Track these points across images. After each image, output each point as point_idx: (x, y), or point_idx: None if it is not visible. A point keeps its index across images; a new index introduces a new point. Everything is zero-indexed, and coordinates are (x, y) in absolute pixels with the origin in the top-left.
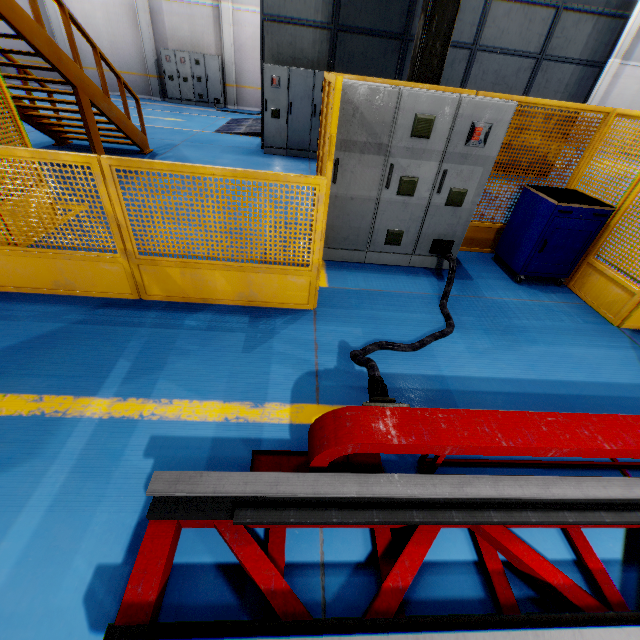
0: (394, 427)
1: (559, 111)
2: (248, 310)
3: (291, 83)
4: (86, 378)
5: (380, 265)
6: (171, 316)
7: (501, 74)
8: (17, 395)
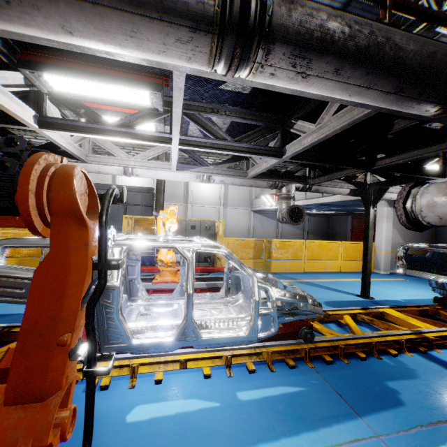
0: None
1: None
2: None
3: None
4: None
5: None
6: None
7: (111, 210)
8: None
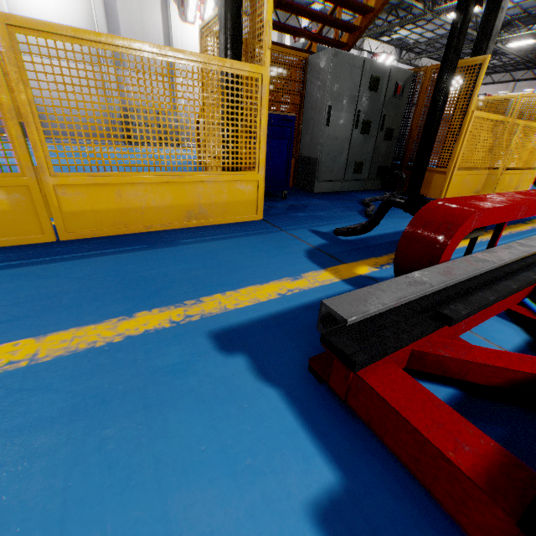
0: None
1: None
2: None
3: None
4: None
5: None
6: None
7: None
8: None
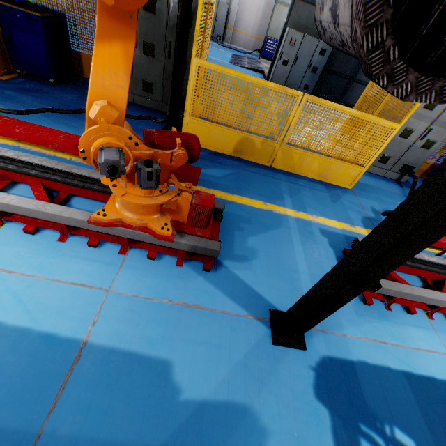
0: (444, 239)
1: None
2: (322, 183)
3: (302, 45)
4: (276, 199)
5: (369, 172)
6: (290, 178)
7: None
8: (255, 200)
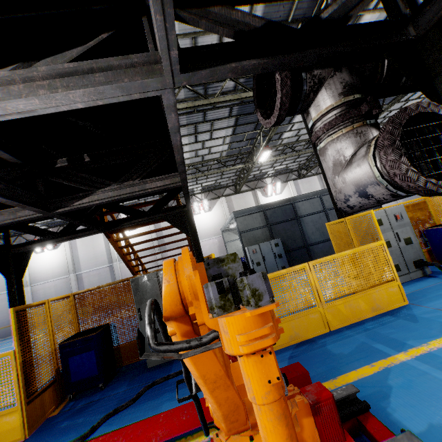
0: None
1: (409, 204)
2: (382, 314)
3: (261, 249)
4: (373, 354)
5: None
6: (356, 329)
7: None
8: (359, 368)
